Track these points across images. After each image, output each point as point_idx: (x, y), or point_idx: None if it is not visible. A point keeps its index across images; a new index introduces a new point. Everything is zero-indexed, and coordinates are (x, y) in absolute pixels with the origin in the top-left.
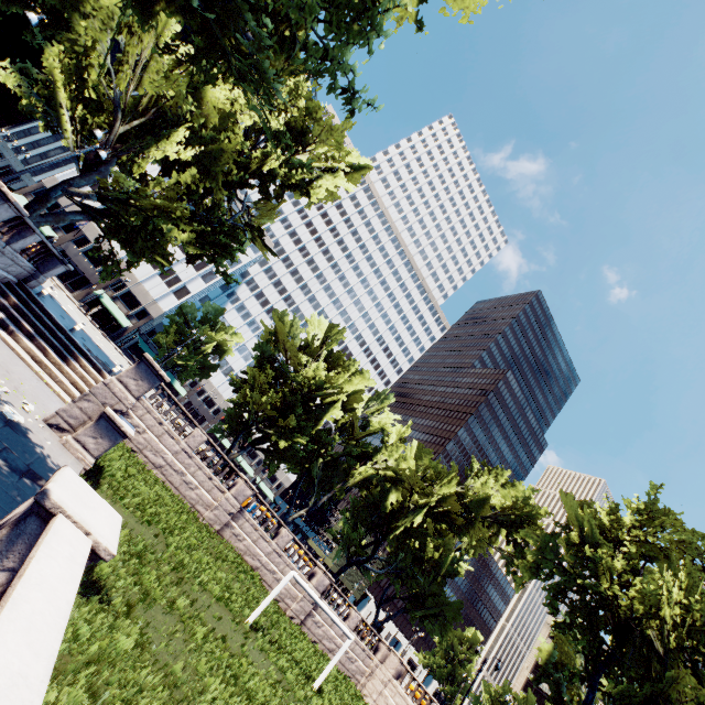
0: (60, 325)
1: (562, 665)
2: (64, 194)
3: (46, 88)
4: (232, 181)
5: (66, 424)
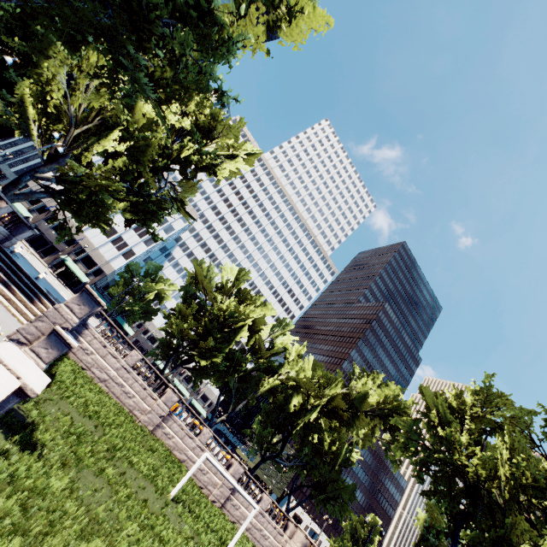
0: (27, 274)
1: (433, 528)
2: (32, 178)
3: (20, 107)
4: (158, 166)
5: (25, 339)
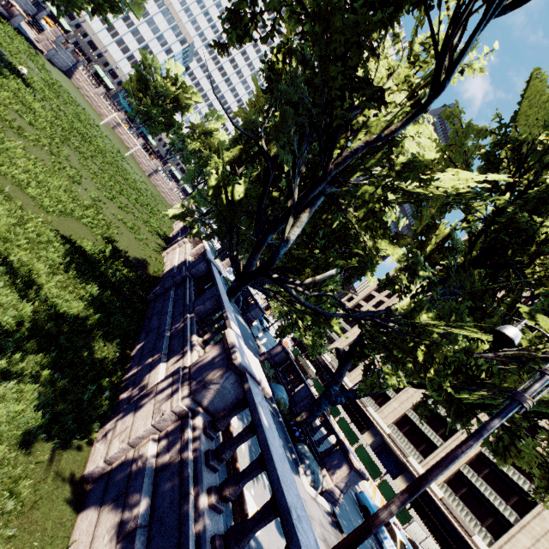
0: None
1: None
2: None
3: None
4: None
5: (39, 42)
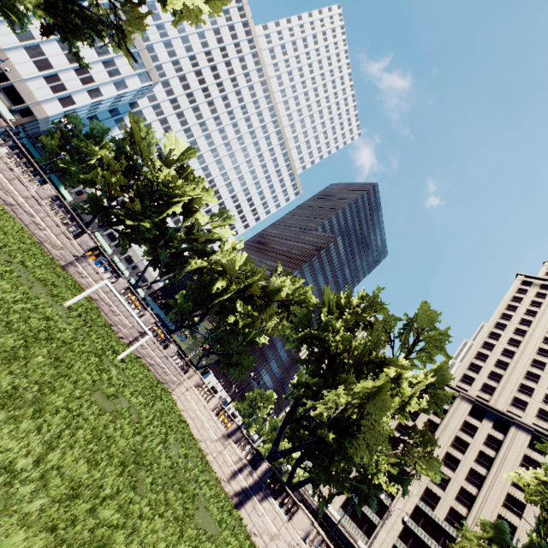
0: None
1: None
2: None
3: None
4: None
5: None
